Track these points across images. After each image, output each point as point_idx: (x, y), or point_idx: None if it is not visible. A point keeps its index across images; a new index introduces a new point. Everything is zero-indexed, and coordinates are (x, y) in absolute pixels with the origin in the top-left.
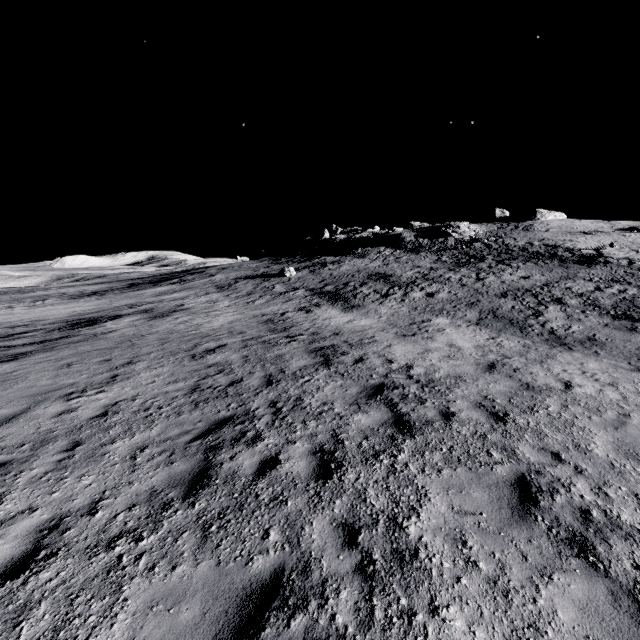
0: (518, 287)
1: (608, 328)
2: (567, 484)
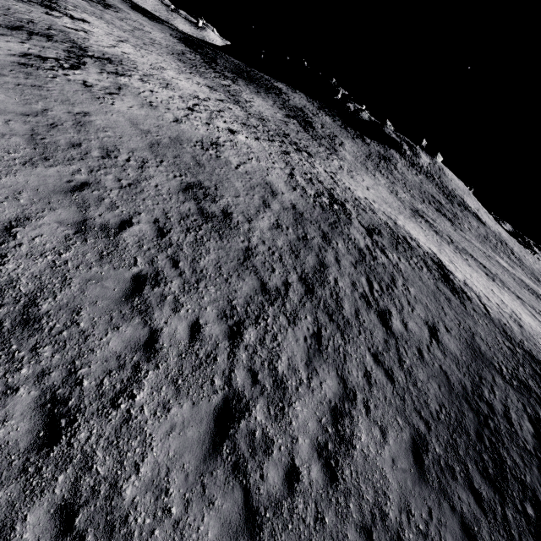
0: (484, 235)
1: (511, 263)
2: None
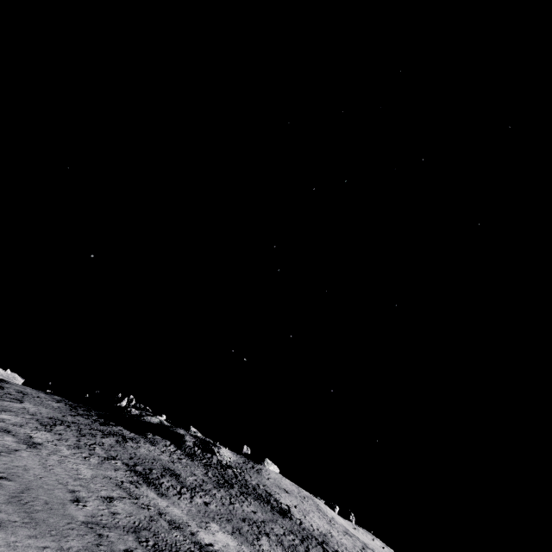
0: (251, 517)
1: None
2: None
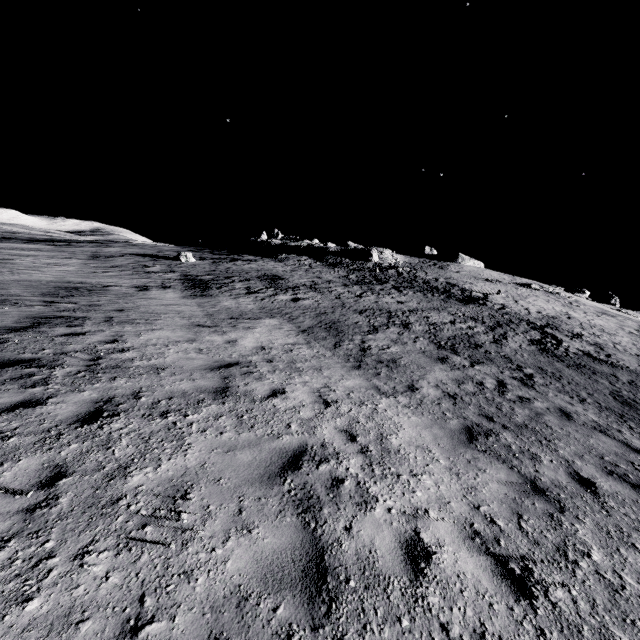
0: (383, 308)
1: (421, 354)
2: None
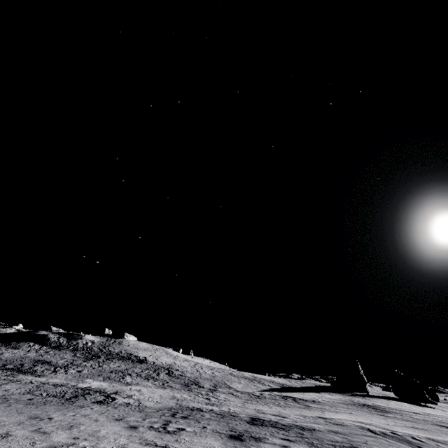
0: (117, 369)
1: (142, 381)
2: (130, 393)
